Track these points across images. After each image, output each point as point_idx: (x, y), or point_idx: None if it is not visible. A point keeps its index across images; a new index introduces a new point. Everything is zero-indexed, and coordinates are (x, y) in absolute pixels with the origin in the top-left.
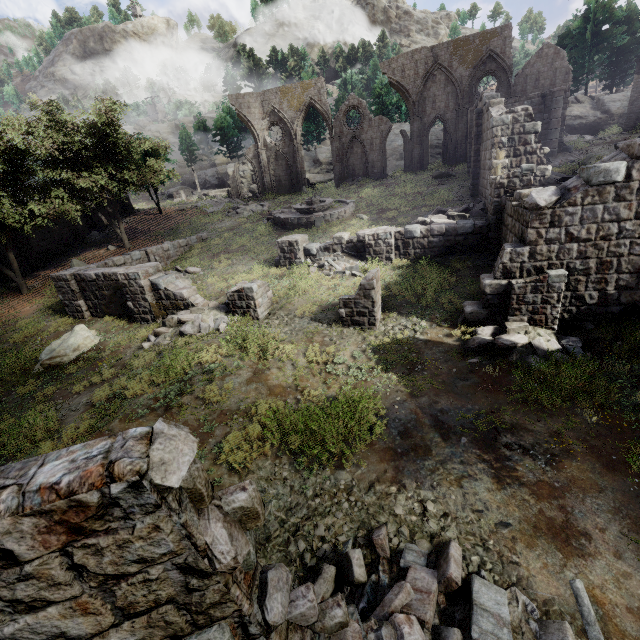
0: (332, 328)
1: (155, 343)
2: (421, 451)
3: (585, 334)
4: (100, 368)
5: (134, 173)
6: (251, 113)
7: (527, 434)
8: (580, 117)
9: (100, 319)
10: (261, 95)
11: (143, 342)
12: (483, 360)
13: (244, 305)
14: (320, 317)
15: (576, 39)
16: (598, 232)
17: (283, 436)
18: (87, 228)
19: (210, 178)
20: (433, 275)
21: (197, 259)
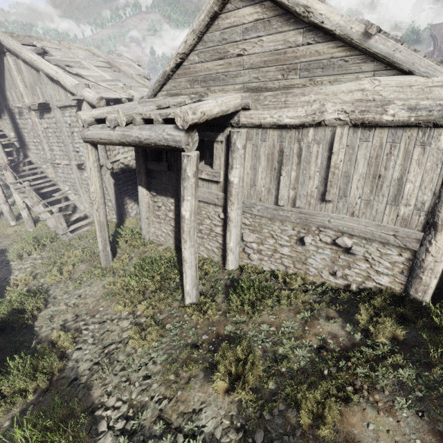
0: None
1: None
2: None
3: None
4: None
5: None
6: (439, 33)
7: None
8: None
9: None
10: None
11: None
12: None
13: None
14: None
15: None
16: None
17: None
18: None
19: None
20: None
21: None
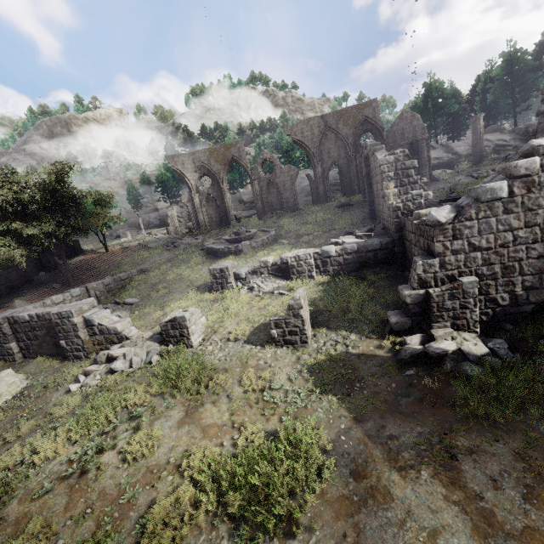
0: (266, 349)
1: (83, 384)
2: (380, 498)
3: (507, 335)
4: (19, 420)
5: (80, 220)
6: (185, 168)
7: (490, 460)
8: (437, 158)
9: (32, 360)
10: (192, 155)
11: (72, 383)
12: (419, 371)
13: (177, 334)
14: (253, 339)
15: (422, 108)
16: (496, 241)
17: (220, 494)
18: (36, 270)
19: (153, 220)
20: (353, 288)
21: (136, 290)
